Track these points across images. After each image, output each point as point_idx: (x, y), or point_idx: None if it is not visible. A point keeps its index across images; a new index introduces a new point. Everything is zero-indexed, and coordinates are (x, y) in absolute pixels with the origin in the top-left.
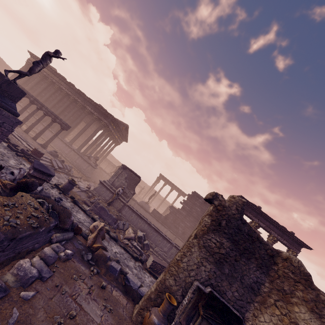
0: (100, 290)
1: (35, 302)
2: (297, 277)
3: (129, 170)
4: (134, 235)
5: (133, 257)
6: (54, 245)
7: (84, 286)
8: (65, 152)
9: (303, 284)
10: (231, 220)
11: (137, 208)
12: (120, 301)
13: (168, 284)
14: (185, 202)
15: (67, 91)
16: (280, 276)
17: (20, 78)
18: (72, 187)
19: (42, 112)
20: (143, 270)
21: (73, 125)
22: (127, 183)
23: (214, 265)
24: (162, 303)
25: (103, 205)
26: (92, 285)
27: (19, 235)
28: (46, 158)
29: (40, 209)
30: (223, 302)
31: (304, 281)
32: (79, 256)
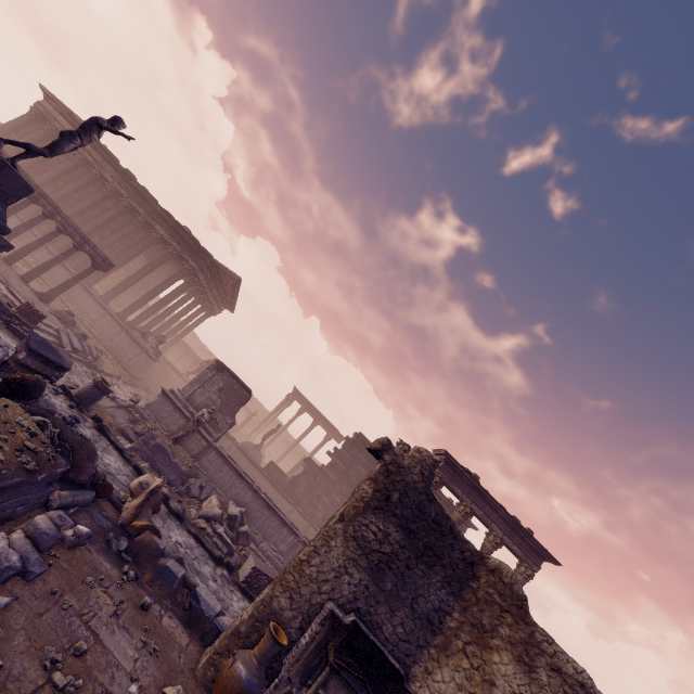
0: (138, 612)
1: (9, 618)
2: (507, 601)
3: (229, 375)
4: (221, 511)
5: (213, 556)
6: (54, 512)
7: (107, 601)
8: (92, 315)
9: (513, 614)
10: (410, 493)
11: (236, 456)
12: (176, 637)
13: (278, 607)
14: (337, 453)
15: (118, 186)
16: (480, 600)
17: (26, 158)
18: (100, 396)
19: (51, 221)
20: (231, 585)
21: (119, 261)
22: (222, 401)
23: (368, 574)
24: (261, 641)
25: (163, 442)
26: (122, 600)
27: (1, 483)
28: (48, 325)
29: (41, 436)
30: (373, 642)
31: (516, 609)
32: (103, 542)
